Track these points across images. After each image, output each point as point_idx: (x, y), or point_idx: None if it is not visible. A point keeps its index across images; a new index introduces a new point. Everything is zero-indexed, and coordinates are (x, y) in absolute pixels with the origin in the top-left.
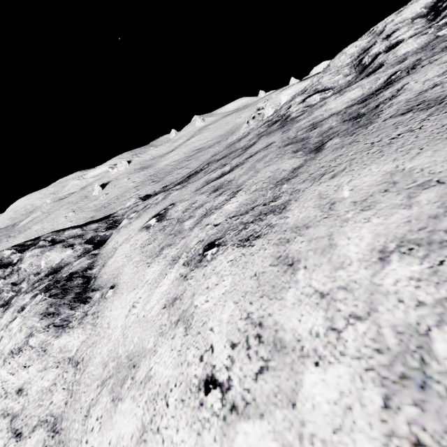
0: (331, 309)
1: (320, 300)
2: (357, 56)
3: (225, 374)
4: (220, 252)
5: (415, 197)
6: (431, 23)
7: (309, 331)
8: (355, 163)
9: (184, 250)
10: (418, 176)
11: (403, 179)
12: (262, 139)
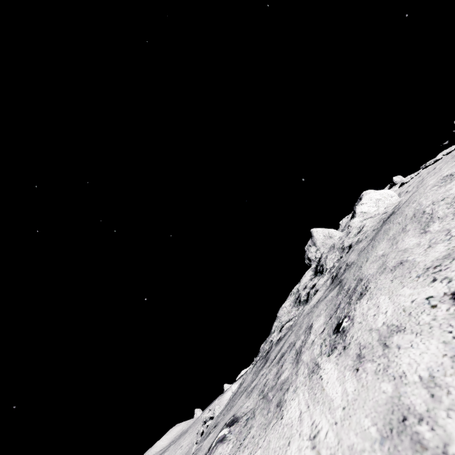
0: (438, 242)
1: (431, 247)
2: (294, 302)
3: (453, 283)
4: (352, 313)
5: (406, 230)
6: (322, 274)
7: (445, 246)
8: (369, 255)
9: (313, 361)
10: (397, 232)
11: (394, 235)
12: (274, 350)
